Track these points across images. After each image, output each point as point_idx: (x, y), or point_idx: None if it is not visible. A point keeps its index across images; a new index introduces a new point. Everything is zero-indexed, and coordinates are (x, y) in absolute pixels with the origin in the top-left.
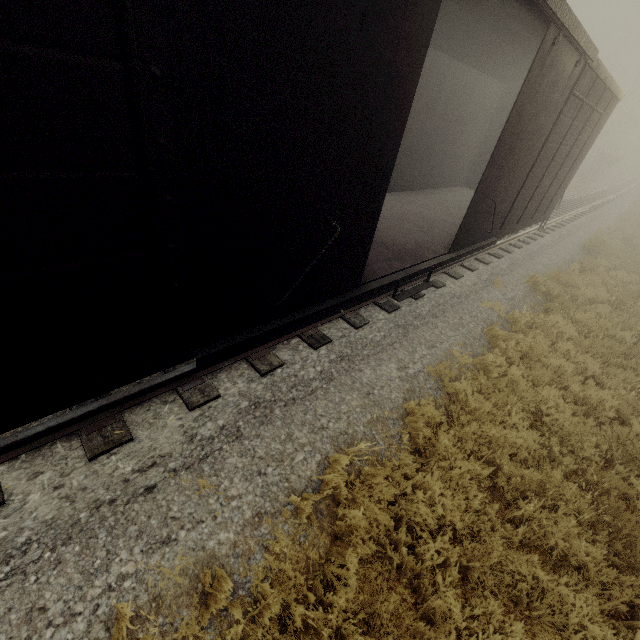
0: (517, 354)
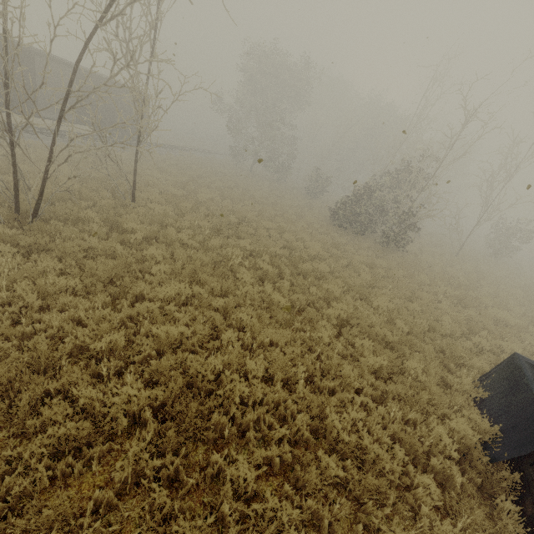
0: None
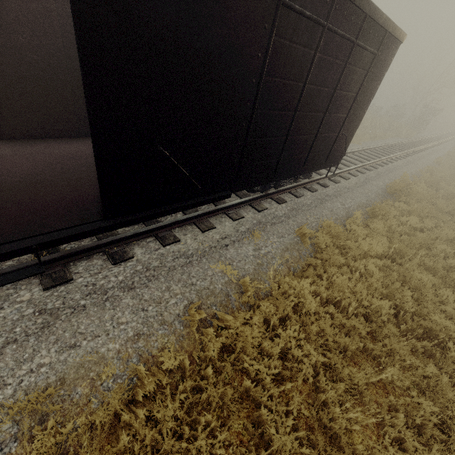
0: (216, 345)
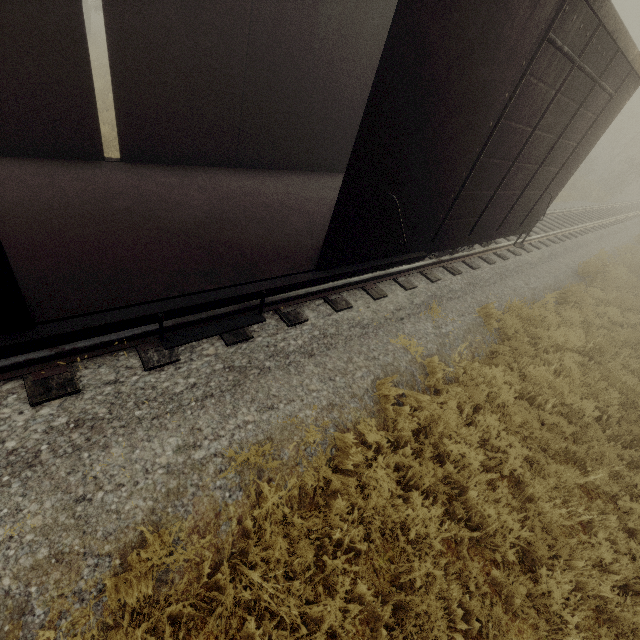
0: (411, 426)
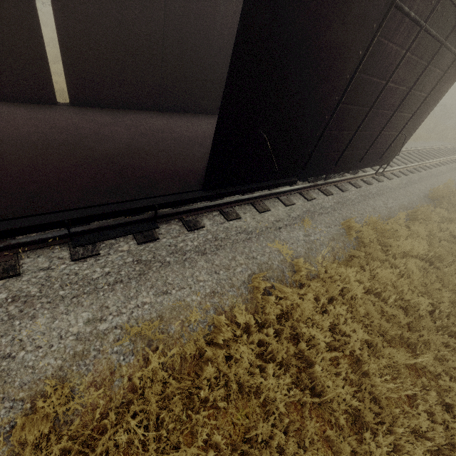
0: (276, 311)
